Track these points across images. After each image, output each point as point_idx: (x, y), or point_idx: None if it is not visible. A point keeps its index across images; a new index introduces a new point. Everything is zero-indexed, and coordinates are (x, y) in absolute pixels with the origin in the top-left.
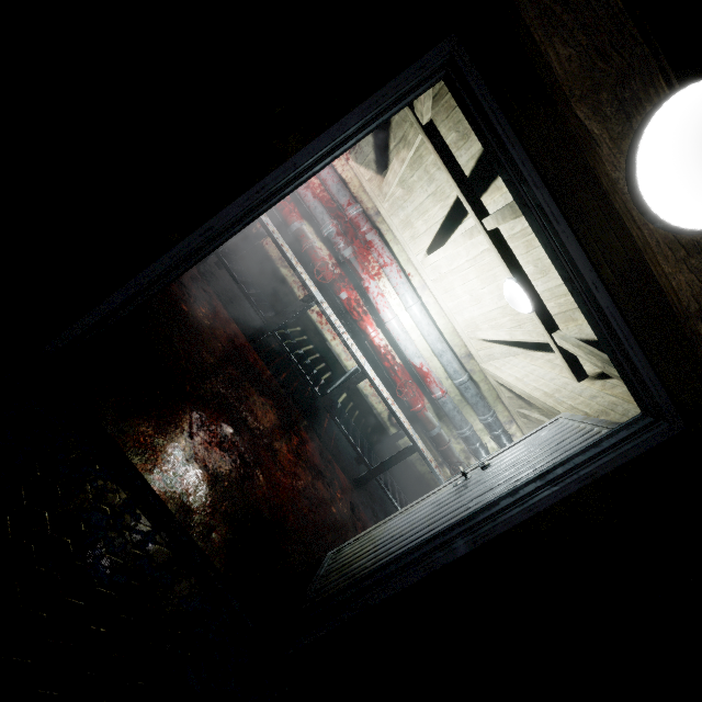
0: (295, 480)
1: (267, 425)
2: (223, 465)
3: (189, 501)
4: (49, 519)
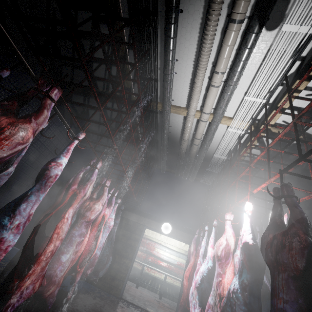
0: (166, 309)
1: (152, 301)
2: (149, 307)
3: (148, 310)
4: (136, 310)
